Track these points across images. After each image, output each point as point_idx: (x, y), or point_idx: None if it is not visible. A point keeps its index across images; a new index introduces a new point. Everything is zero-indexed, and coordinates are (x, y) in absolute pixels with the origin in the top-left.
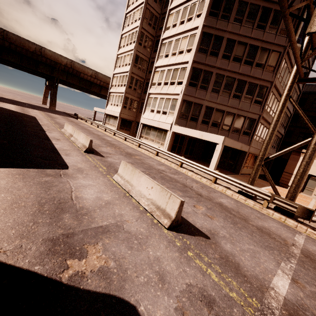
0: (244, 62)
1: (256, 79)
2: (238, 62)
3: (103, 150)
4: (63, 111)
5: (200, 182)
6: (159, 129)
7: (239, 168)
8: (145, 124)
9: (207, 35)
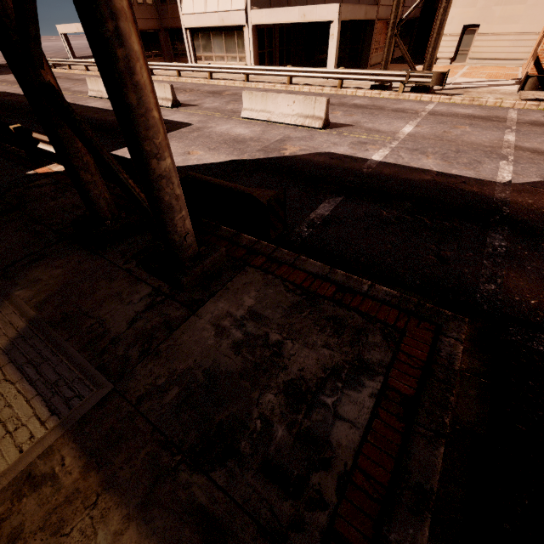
0: None
1: None
2: None
3: (181, 99)
4: None
5: (324, 94)
6: (225, 29)
7: (367, 55)
8: (194, 29)
9: None
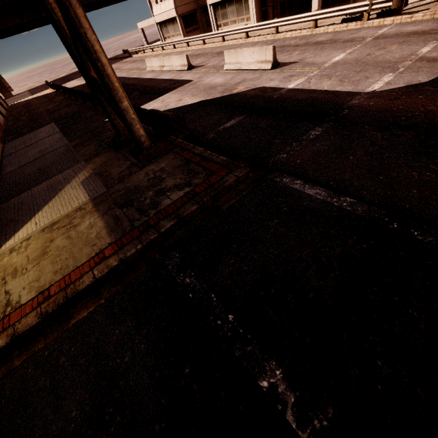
0: None
1: None
2: None
3: (197, 63)
4: None
5: (299, 37)
6: None
7: None
8: (215, 3)
9: None
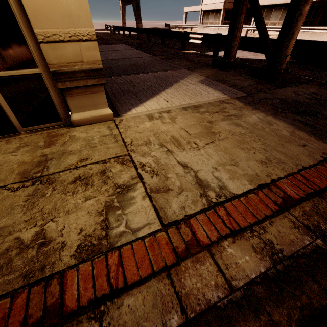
0: None
1: None
2: None
3: None
4: None
5: None
6: (285, 5)
7: None
8: (263, 6)
9: None
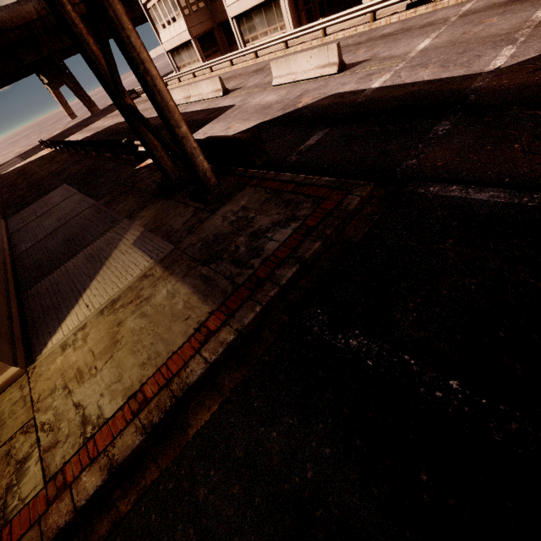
0: None
1: None
2: None
3: (231, 86)
4: (108, 105)
5: (356, 35)
6: (263, 5)
7: None
8: (238, 16)
9: None
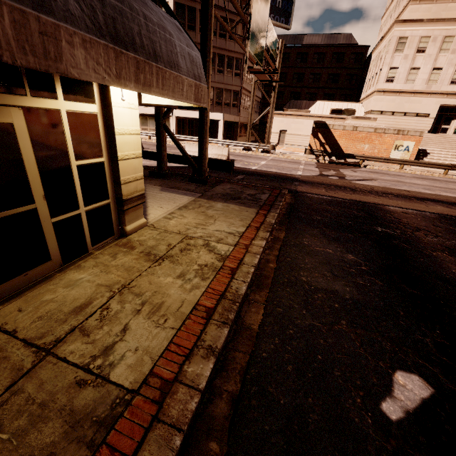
0: (219, 35)
1: (232, 52)
2: (214, 36)
3: None
4: None
5: None
6: None
7: (236, 137)
8: None
9: (180, 6)
